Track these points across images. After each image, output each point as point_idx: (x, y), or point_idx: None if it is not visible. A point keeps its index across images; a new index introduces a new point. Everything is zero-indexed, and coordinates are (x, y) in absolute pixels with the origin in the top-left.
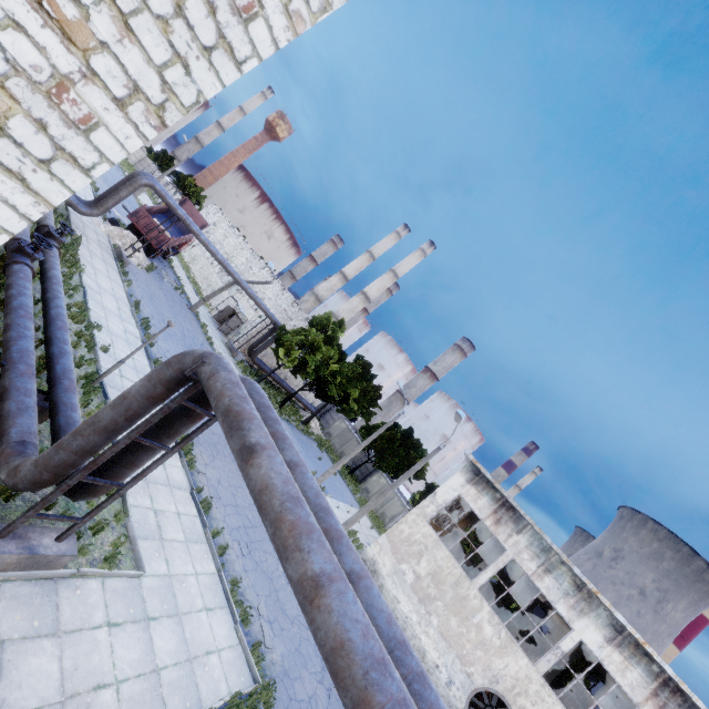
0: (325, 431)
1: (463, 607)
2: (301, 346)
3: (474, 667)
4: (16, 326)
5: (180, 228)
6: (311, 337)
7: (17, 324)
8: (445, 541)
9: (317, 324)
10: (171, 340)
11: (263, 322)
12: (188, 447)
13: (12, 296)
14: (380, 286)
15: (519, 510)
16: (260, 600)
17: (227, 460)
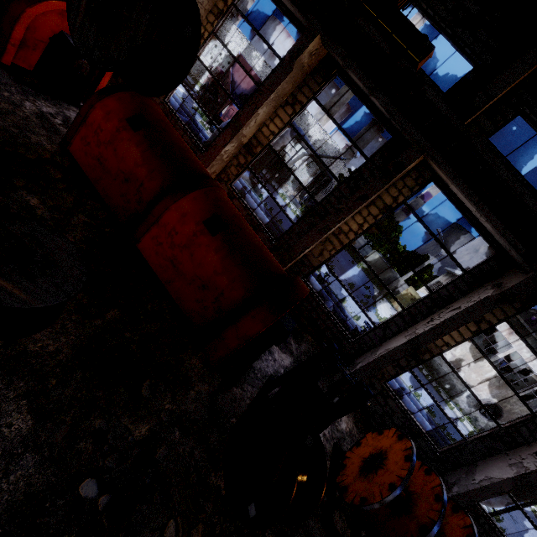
0: None
1: (480, 370)
2: None
3: (482, 392)
4: (414, 412)
5: (235, 91)
6: None
7: (413, 410)
8: None
9: None
10: None
11: (312, 172)
12: None
13: (392, 386)
14: None
15: (529, 330)
16: (444, 425)
17: None
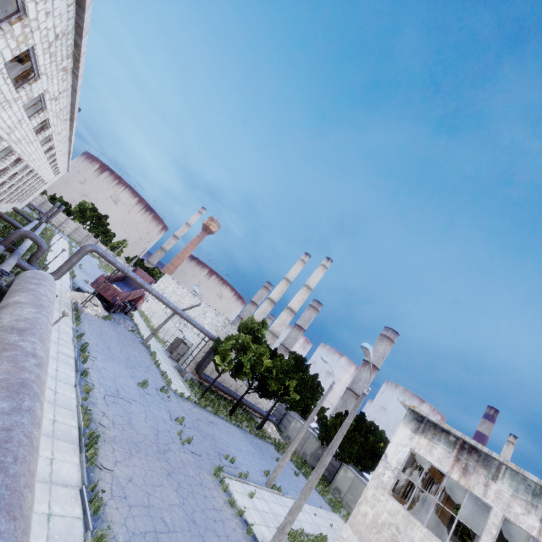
0: (283, 435)
1: None
2: (235, 350)
3: None
4: None
5: (134, 288)
6: (241, 340)
7: None
8: (438, 532)
9: (244, 329)
10: (111, 361)
11: (204, 342)
12: (93, 441)
13: None
14: (299, 299)
15: (480, 448)
16: None
17: (149, 458)
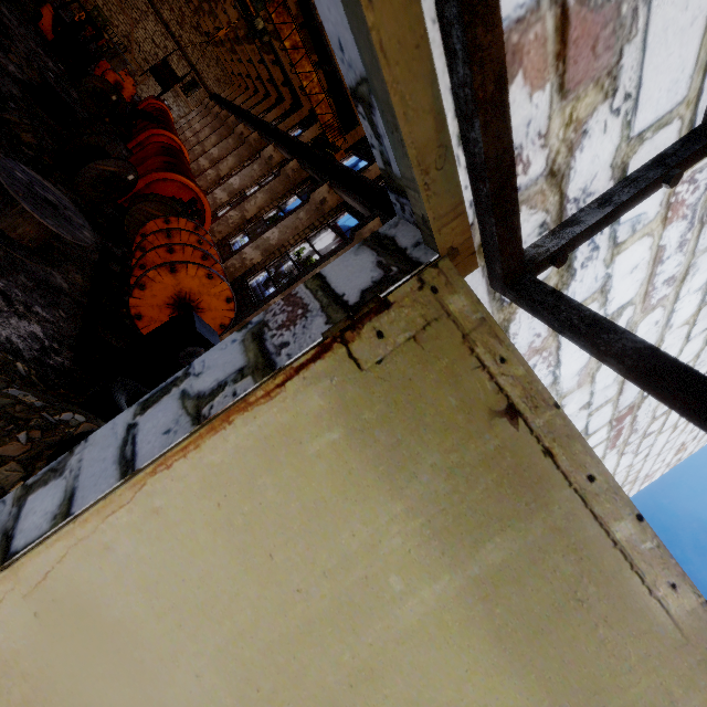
0: None
1: None
2: None
3: None
4: None
5: None
6: None
7: None
8: None
9: None
10: None
11: None
12: None
13: None
14: None
15: None
16: None
17: None
